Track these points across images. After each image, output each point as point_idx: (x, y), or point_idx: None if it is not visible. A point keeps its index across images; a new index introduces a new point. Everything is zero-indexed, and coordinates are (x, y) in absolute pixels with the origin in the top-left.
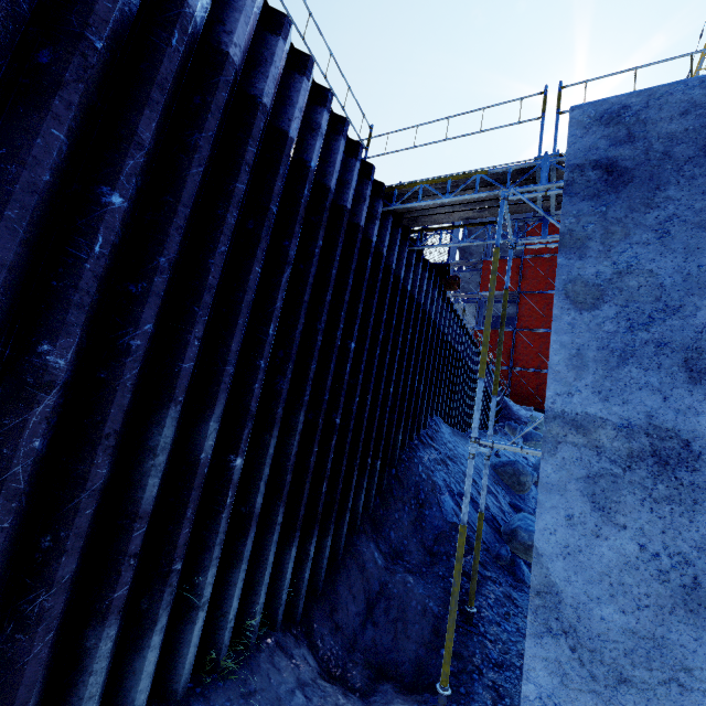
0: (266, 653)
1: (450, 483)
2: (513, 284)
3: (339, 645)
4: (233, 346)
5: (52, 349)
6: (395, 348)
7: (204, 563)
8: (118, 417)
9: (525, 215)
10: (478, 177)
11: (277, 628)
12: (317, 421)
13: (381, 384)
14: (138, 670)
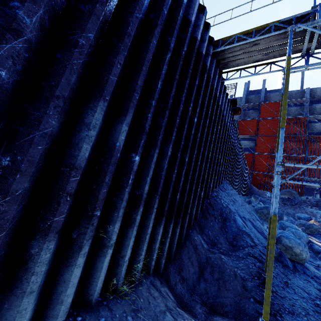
0: (145, 287)
1: (238, 211)
2: (254, 131)
3: (185, 290)
4: (139, 82)
5: (21, 6)
6: (212, 133)
7: (113, 218)
8: (66, 88)
9: (260, 100)
10: (273, 24)
11: (150, 273)
12: (177, 155)
13: (205, 149)
14: (67, 280)
